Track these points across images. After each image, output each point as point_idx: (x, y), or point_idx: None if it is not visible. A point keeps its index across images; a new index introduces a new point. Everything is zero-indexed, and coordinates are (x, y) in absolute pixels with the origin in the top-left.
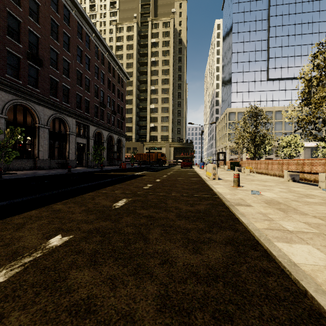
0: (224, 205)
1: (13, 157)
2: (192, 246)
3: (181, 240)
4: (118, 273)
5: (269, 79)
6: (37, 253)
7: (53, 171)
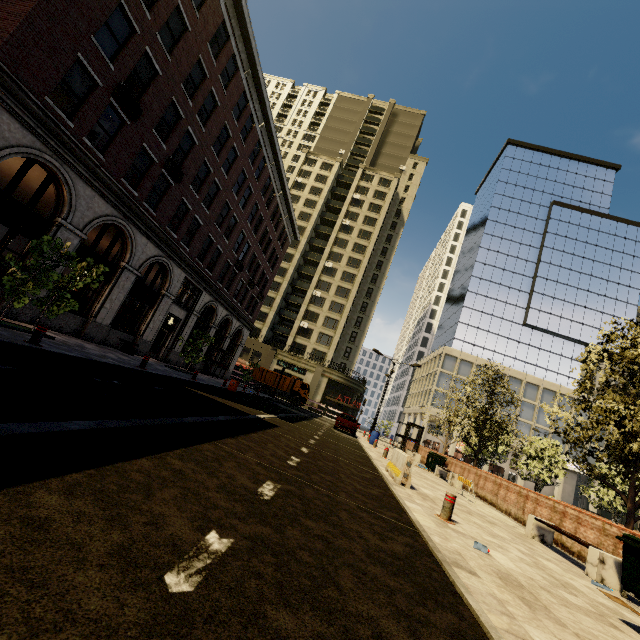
0: (433, 557)
1: (65, 310)
2: (406, 623)
3: (387, 606)
4: (327, 632)
5: (526, 323)
6: (204, 556)
7: (111, 353)
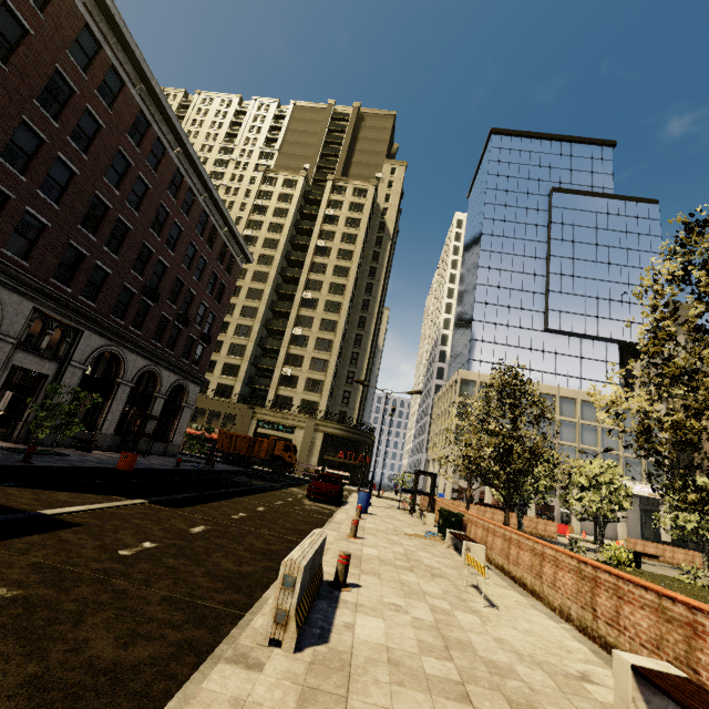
0: None
1: None
2: None
3: None
4: None
5: (548, 329)
6: None
7: None
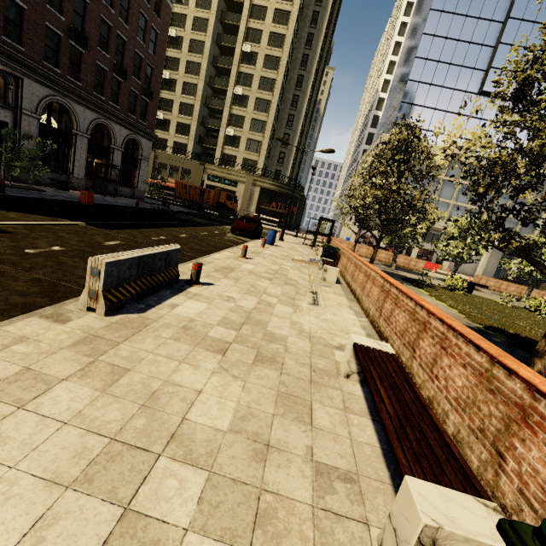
0: None
1: None
2: None
3: None
4: None
5: (483, 91)
6: None
7: None
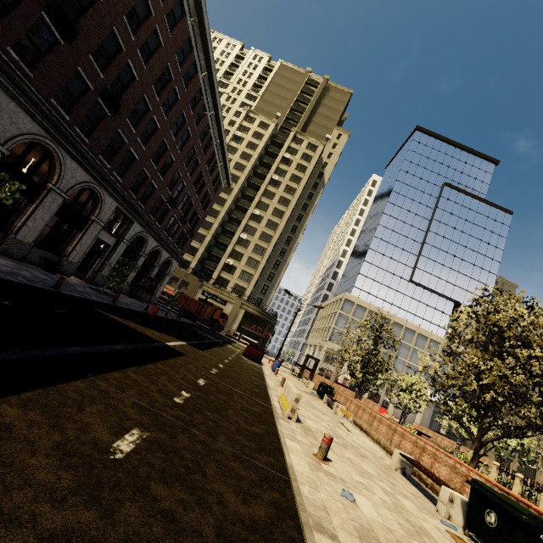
0: (297, 518)
1: None
2: None
3: None
4: None
5: (412, 280)
6: None
7: (27, 271)
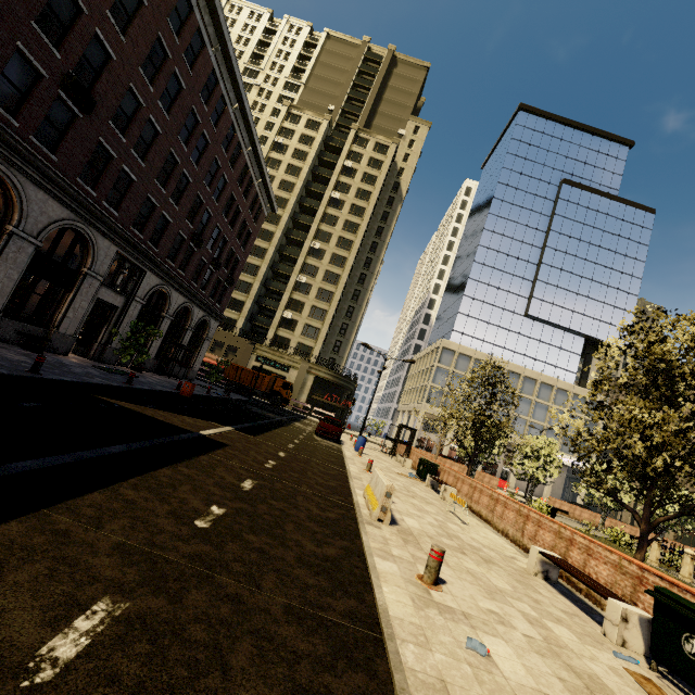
0: None
1: None
2: None
3: None
4: None
5: (528, 314)
6: None
7: None
